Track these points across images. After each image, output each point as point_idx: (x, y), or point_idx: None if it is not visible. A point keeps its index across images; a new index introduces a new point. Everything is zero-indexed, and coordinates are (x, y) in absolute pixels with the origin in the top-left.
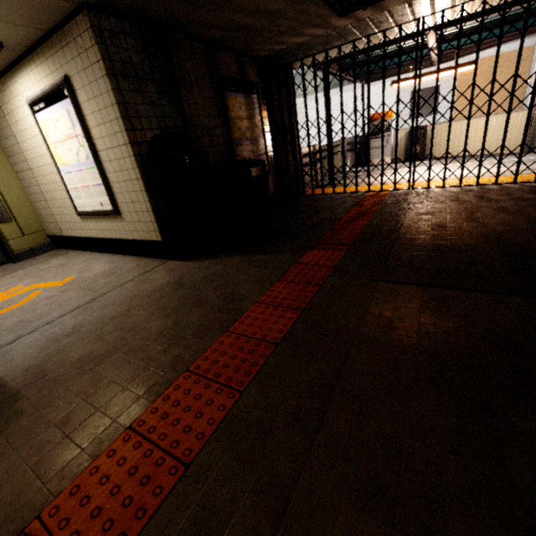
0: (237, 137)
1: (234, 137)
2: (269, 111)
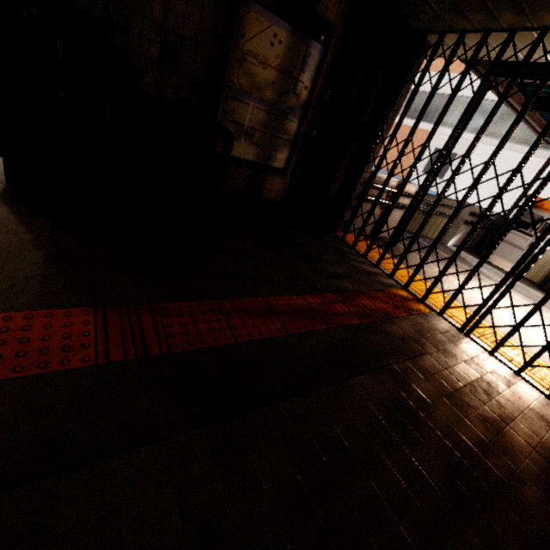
0: (240, 86)
1: (231, 82)
2: (335, 85)
